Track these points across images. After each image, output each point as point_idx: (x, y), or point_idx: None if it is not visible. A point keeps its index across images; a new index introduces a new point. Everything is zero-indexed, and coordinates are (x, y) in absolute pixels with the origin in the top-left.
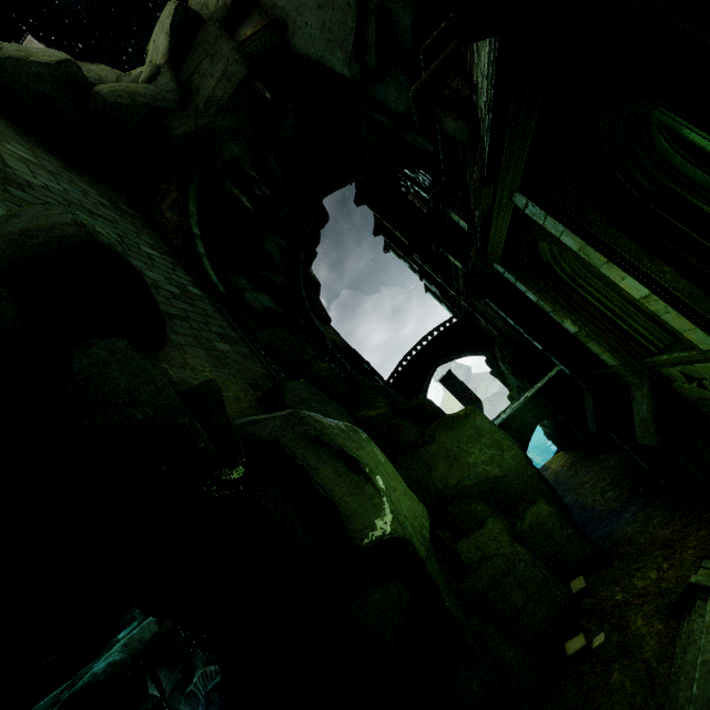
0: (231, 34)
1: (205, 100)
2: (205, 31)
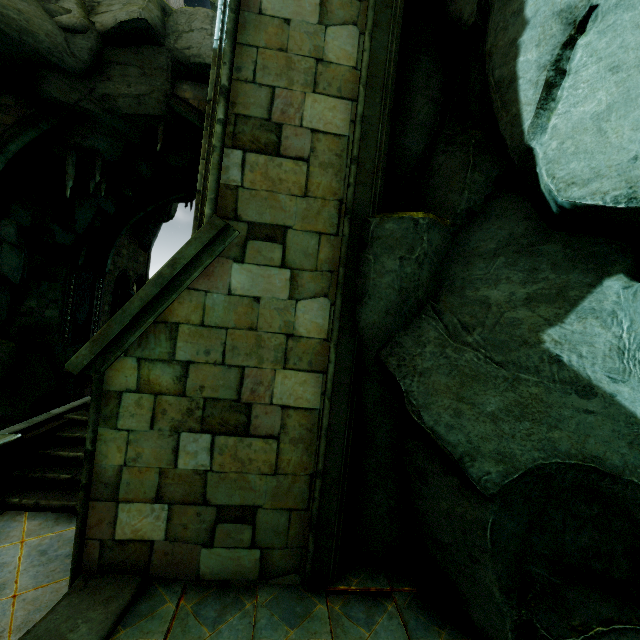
0: (177, 77)
1: (107, 93)
2: (156, 53)
